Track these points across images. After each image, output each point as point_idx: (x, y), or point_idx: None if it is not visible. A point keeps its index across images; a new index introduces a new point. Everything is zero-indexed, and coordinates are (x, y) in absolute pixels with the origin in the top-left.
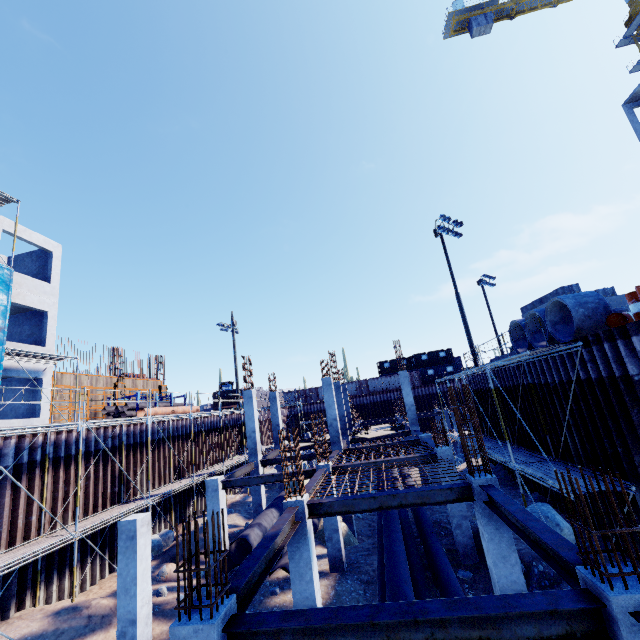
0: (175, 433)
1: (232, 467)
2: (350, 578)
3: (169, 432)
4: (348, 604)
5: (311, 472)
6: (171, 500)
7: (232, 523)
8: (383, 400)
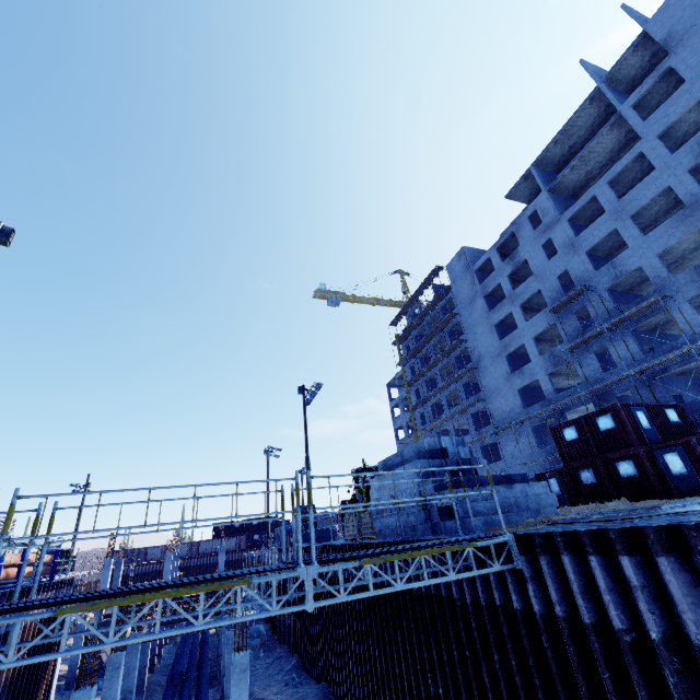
0: None
1: None
2: (157, 674)
3: None
4: (155, 682)
5: (149, 615)
6: None
7: (63, 669)
8: (209, 562)
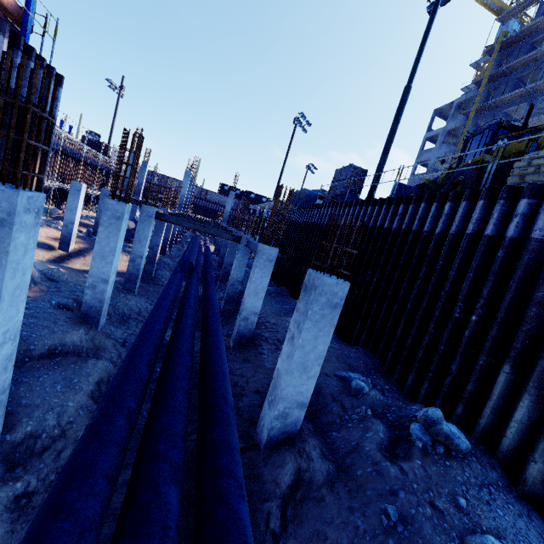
0: (66, 152)
1: (93, 196)
2: (167, 258)
3: (63, 149)
4: (165, 262)
5: None
6: (55, 193)
7: None
8: (213, 208)
